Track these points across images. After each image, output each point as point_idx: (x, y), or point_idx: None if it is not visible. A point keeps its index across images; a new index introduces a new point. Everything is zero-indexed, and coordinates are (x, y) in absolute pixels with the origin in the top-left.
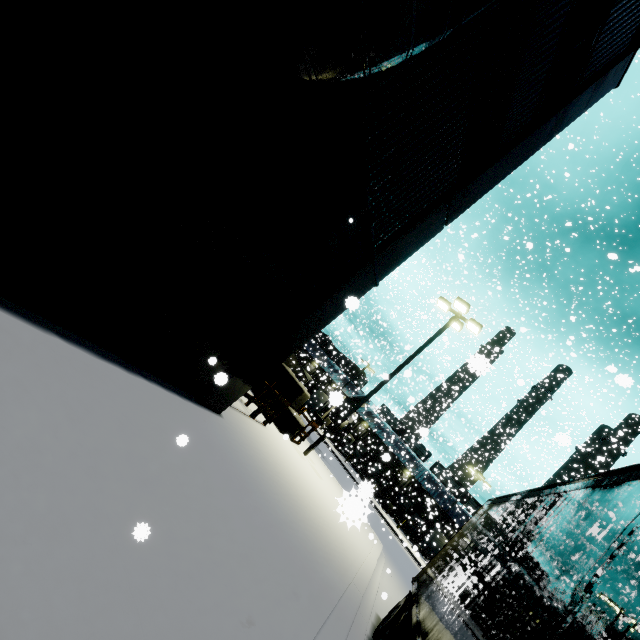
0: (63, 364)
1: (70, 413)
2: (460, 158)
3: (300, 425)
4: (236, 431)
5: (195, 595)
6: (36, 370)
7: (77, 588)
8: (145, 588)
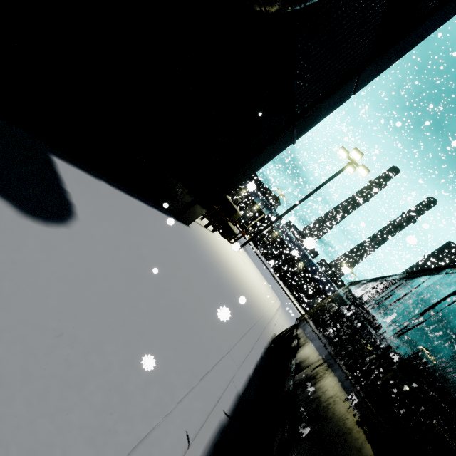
0: (111, 199)
1: (122, 226)
2: (374, 36)
3: (234, 233)
4: (198, 236)
5: (191, 311)
6: (102, 203)
7: (148, 302)
8: (172, 305)
